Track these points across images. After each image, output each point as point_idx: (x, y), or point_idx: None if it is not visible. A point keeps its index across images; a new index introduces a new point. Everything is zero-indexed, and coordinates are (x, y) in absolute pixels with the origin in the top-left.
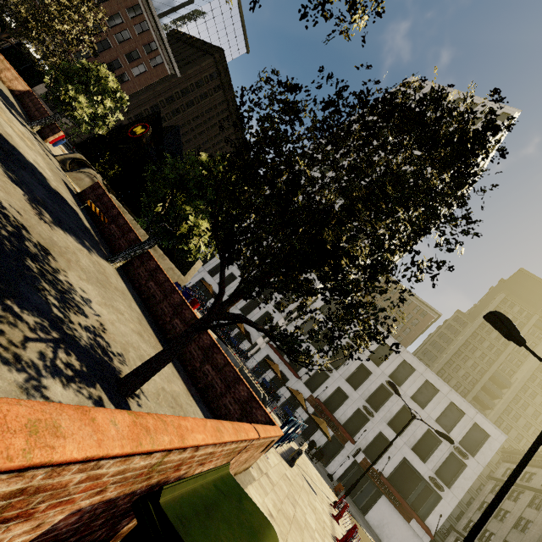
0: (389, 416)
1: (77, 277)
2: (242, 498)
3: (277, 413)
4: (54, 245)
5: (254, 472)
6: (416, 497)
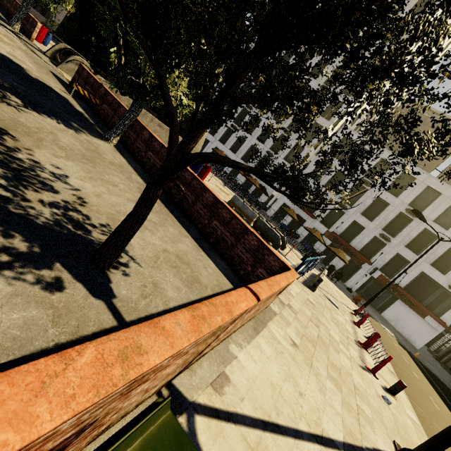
0: (407, 239)
1: (50, 155)
2: None
3: (297, 249)
4: (18, 125)
5: (275, 307)
6: (432, 300)
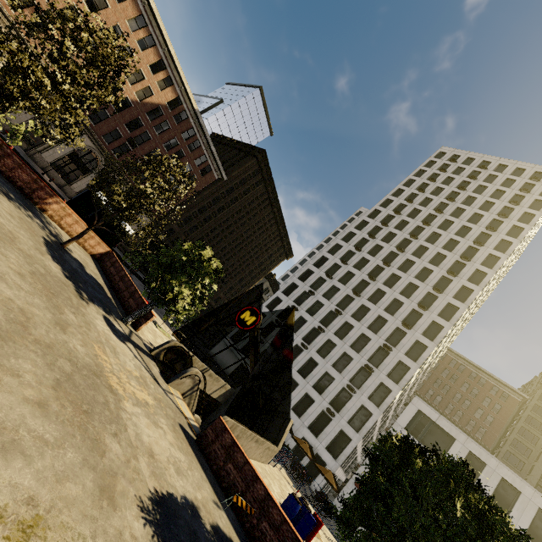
0: None
1: None
2: None
3: None
4: None
5: None
6: None
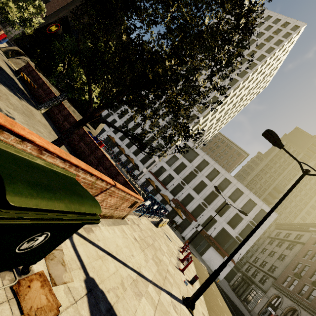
0: (216, 207)
1: (5, 105)
2: (77, 185)
3: None
4: None
5: (129, 221)
6: (228, 246)
